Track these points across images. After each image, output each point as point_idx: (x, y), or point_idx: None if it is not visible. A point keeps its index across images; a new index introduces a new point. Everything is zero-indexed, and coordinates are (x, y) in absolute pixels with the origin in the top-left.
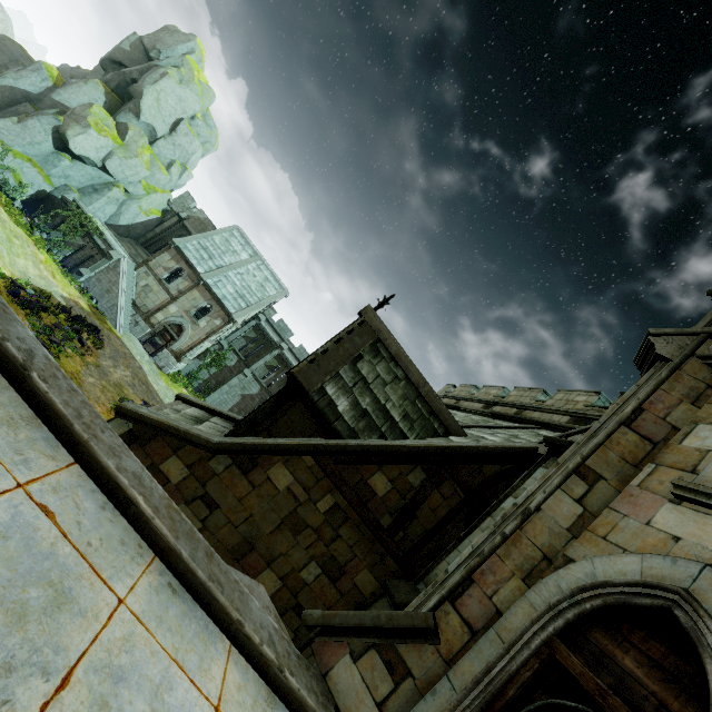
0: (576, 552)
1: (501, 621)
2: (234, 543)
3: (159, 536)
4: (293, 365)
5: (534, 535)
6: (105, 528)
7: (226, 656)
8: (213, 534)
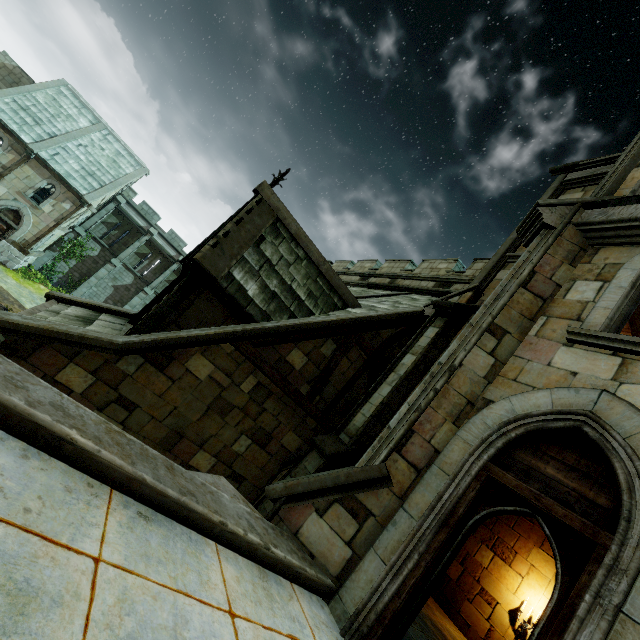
0: (493, 394)
1: (441, 458)
2: (161, 436)
3: (113, 469)
4: (166, 251)
5: (459, 386)
6: (38, 482)
7: (217, 558)
8: (136, 433)
